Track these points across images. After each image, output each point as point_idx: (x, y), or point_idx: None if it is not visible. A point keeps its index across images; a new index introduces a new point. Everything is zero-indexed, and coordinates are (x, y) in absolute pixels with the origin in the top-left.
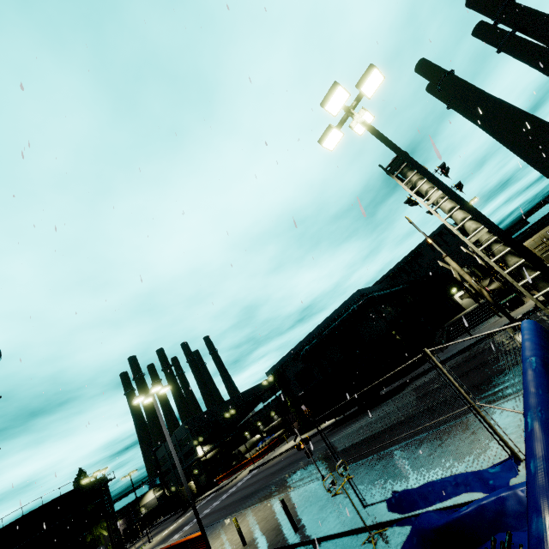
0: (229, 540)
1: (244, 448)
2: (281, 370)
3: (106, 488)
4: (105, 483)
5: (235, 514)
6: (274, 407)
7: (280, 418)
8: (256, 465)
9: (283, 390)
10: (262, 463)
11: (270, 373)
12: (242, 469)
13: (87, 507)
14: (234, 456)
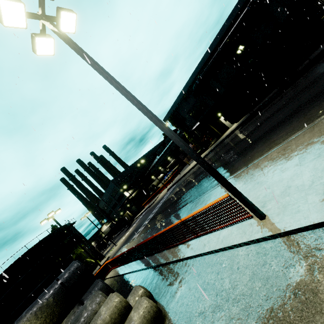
0: (281, 191)
1: (155, 182)
2: (175, 113)
3: (73, 228)
4: (70, 225)
5: (208, 191)
6: (168, 154)
7: (174, 159)
8: (170, 185)
9: (180, 128)
10: (177, 181)
11: (167, 118)
12: (158, 194)
13: (63, 241)
14: (150, 190)
